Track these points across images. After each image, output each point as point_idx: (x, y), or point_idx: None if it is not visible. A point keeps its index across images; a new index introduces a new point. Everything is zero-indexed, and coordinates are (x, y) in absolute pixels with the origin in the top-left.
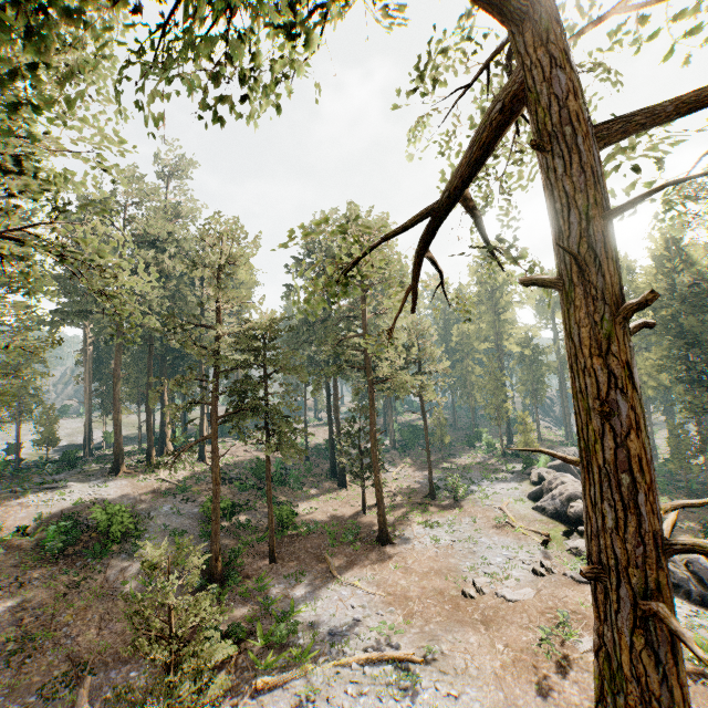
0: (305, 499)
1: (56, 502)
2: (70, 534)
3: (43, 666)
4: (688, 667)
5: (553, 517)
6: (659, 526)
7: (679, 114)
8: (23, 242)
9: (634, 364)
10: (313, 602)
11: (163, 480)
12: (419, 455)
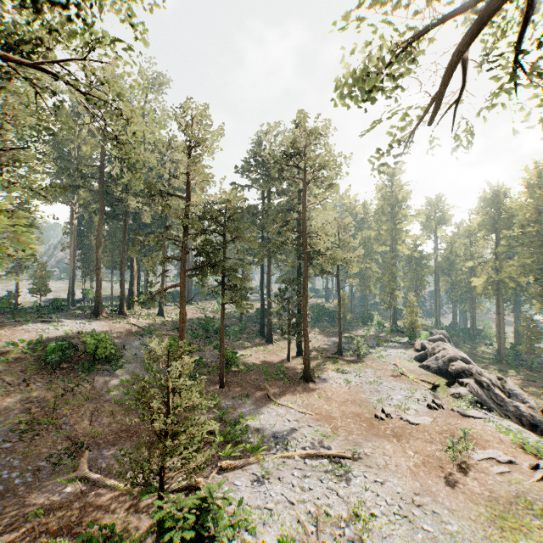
0: (242, 348)
1: (52, 331)
2: (65, 352)
3: (49, 442)
4: None
5: (436, 373)
6: None
7: None
8: (55, 76)
9: None
10: (257, 415)
11: (132, 324)
12: (325, 327)
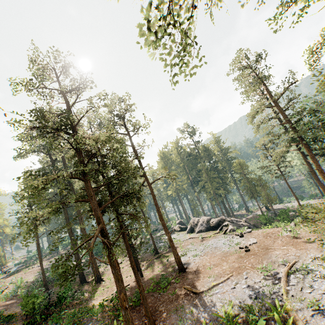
0: (89, 300)
1: None
2: None
3: None
4: None
5: (207, 231)
6: None
7: None
8: None
9: None
10: (217, 307)
11: None
12: None
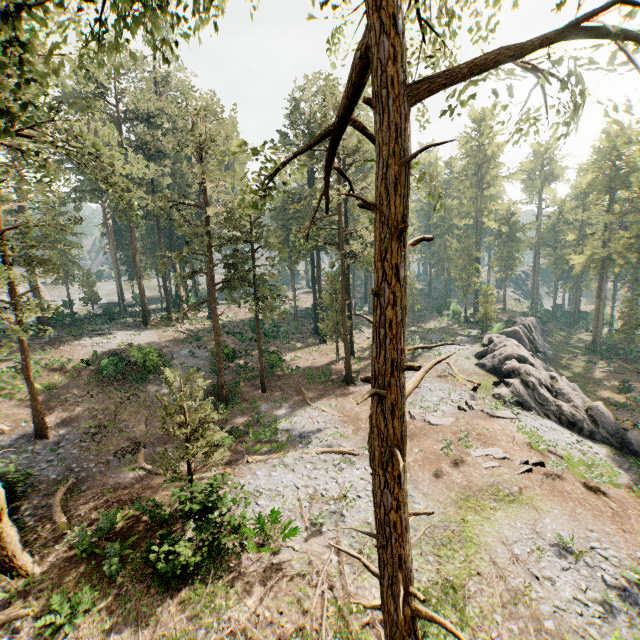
0: (292, 350)
1: (105, 344)
2: (118, 366)
3: (114, 442)
4: (548, 470)
5: (490, 371)
6: (398, 356)
7: (474, 75)
8: (37, 141)
9: (402, 266)
10: (291, 418)
11: (181, 332)
12: None
